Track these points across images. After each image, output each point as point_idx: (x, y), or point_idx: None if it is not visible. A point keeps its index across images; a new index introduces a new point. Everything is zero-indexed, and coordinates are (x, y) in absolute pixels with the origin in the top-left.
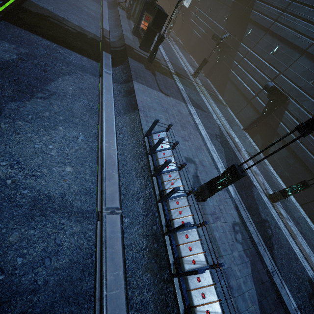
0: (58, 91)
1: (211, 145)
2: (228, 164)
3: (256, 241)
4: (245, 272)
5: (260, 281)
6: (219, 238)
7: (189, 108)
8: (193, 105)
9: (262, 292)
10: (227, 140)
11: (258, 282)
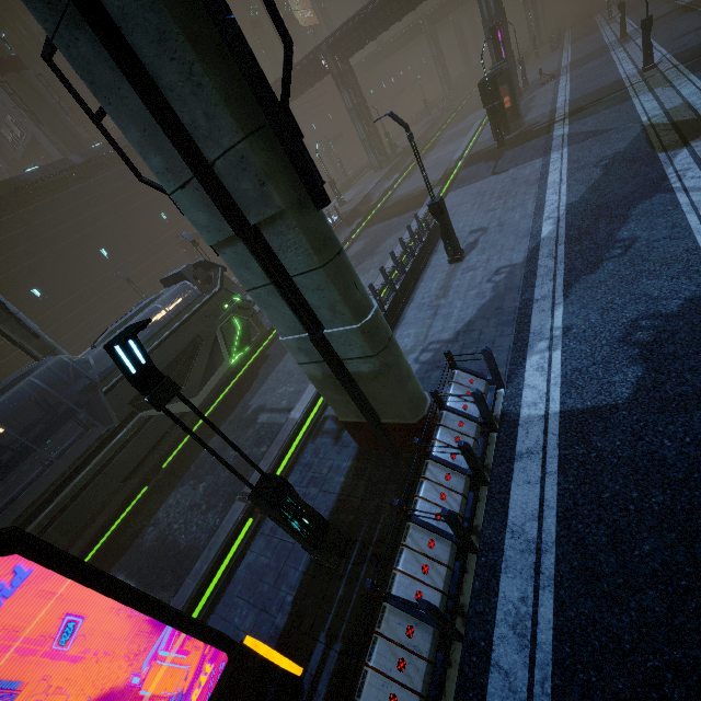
0: (382, 249)
1: (559, 187)
2: (590, 192)
3: (540, 274)
4: (472, 304)
5: (495, 308)
6: (456, 285)
7: (548, 159)
8: (570, 144)
9: (487, 316)
10: (651, 142)
11: (488, 309)
